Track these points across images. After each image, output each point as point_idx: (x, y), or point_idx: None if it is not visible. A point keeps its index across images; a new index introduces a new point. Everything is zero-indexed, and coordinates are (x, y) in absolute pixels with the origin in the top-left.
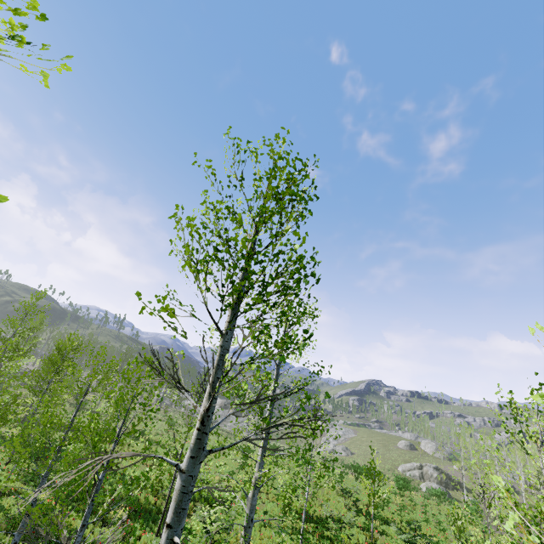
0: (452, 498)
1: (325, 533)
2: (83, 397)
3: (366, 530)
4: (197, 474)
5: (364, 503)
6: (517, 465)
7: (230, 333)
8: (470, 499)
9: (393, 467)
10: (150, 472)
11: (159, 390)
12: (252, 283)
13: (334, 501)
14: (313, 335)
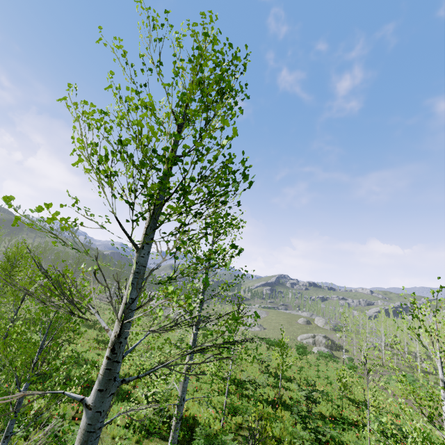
0: (335, 356)
1: (244, 392)
2: (20, 303)
3: (275, 387)
4: (107, 408)
5: (273, 367)
6: (381, 332)
7: (147, 247)
8: (347, 356)
9: (294, 337)
10: (102, 354)
11: (110, 287)
12: (164, 185)
13: (251, 367)
14: (243, 250)
